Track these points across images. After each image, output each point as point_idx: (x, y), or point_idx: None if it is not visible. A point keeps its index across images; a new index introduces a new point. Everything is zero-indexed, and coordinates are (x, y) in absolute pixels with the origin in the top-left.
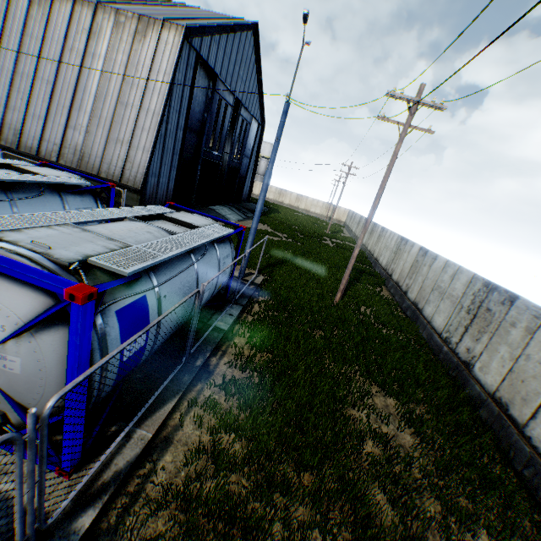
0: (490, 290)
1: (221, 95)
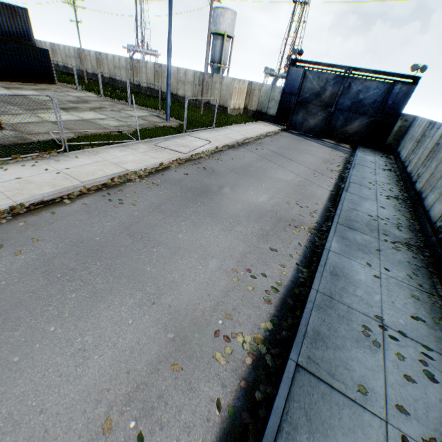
0: (38, 42)
1: None
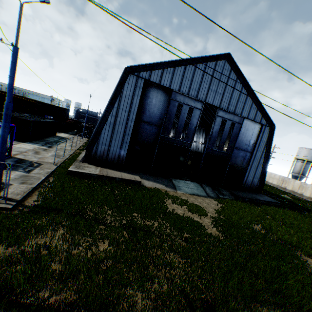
0: None
1: (180, 102)
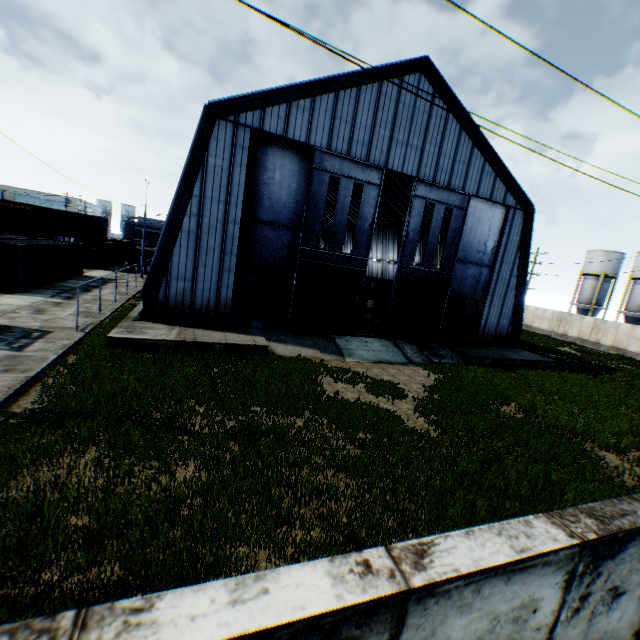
0: None
1: (334, 173)
